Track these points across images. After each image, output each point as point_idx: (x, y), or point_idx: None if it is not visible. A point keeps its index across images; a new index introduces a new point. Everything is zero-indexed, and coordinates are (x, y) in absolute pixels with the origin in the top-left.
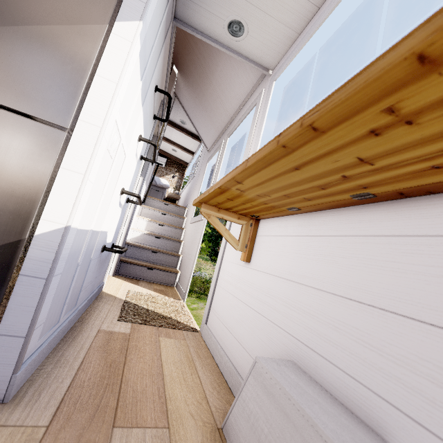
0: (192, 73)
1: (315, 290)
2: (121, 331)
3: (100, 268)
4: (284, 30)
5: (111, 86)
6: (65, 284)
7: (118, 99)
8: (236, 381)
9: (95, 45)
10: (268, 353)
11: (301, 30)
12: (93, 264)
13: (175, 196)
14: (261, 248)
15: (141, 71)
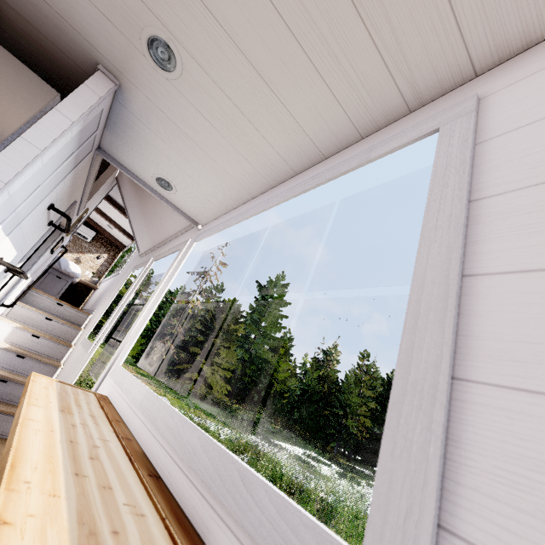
0: None
1: None
2: None
3: None
4: (210, 206)
5: None
6: None
7: None
8: None
9: None
10: None
11: (225, 212)
12: None
13: (91, 284)
14: None
15: (2, 218)
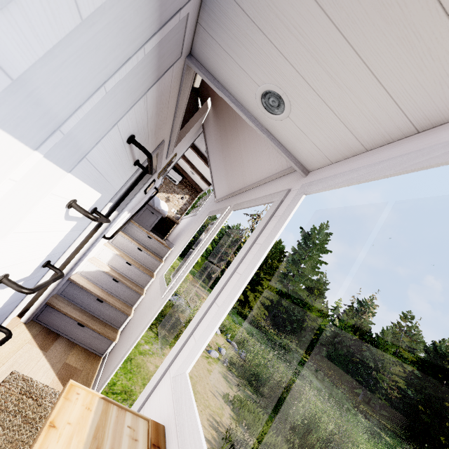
0: (223, 115)
1: None
2: None
3: None
4: (345, 135)
5: None
6: None
7: None
8: None
9: None
10: None
11: (373, 146)
12: None
13: (174, 220)
14: None
15: (31, 137)
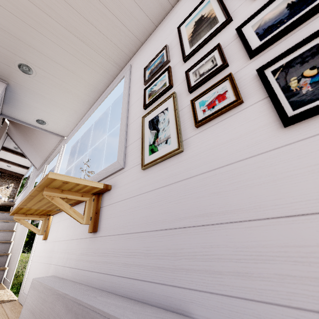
0: (20, 125)
1: (62, 241)
2: None
3: None
4: (67, 125)
5: None
6: None
7: None
8: None
9: None
10: None
11: (74, 126)
12: None
13: (9, 203)
14: (51, 230)
15: None
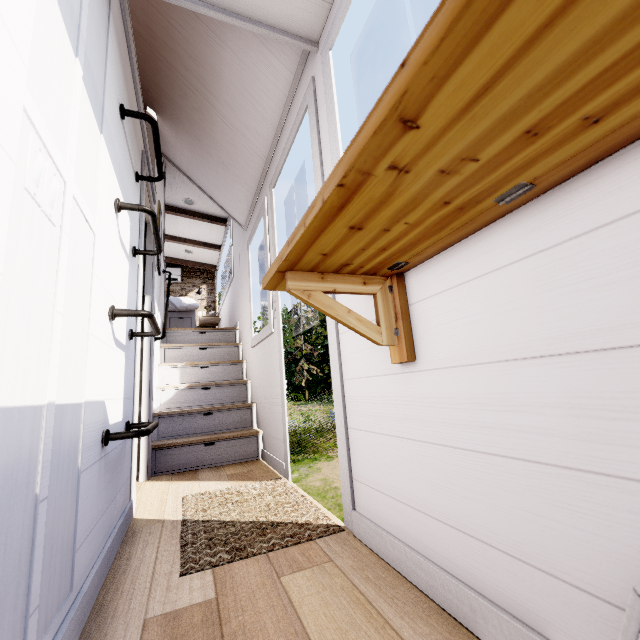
0: (180, 107)
1: None
2: (195, 600)
3: (113, 478)
4: None
5: None
6: (6, 571)
7: (7, 41)
8: (504, 630)
9: None
10: (579, 544)
11: None
12: (90, 477)
13: (211, 319)
14: (433, 322)
15: (69, 31)
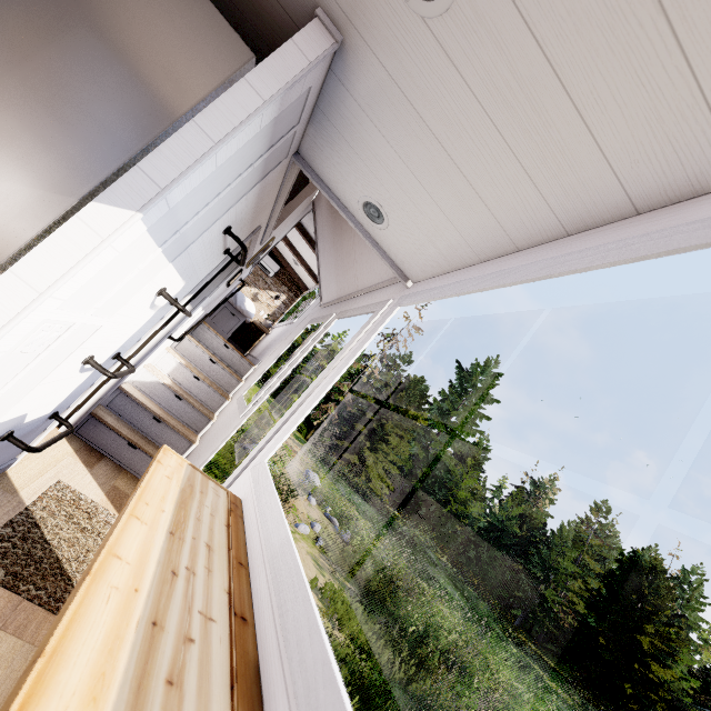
0: None
1: None
2: None
3: (1, 451)
4: (435, 254)
5: (27, 294)
6: None
7: (50, 301)
8: None
9: (37, 223)
10: None
11: (456, 267)
12: None
13: (263, 328)
14: None
15: (161, 238)
